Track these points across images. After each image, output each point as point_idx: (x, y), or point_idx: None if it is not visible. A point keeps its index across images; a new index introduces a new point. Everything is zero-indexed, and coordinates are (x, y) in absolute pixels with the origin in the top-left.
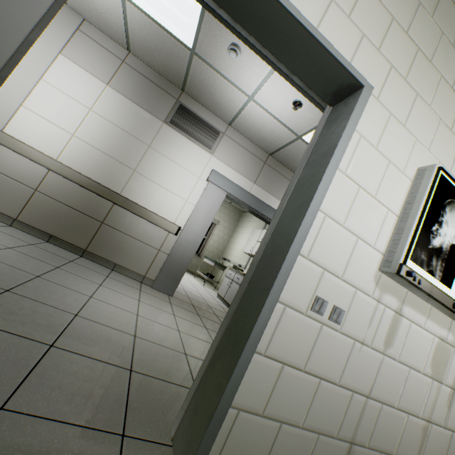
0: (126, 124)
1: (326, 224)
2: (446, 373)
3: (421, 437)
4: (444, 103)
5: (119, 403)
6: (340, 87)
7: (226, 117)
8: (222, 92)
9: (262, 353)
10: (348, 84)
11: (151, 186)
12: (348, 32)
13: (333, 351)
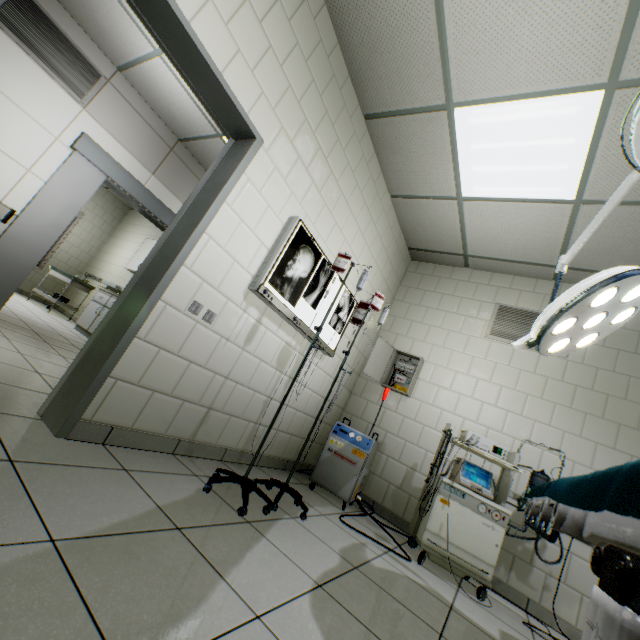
0: None
1: (210, 245)
2: (287, 367)
3: (262, 407)
4: (319, 170)
5: None
6: (241, 129)
7: (115, 56)
8: (111, 16)
9: (143, 339)
10: (246, 130)
11: None
12: (251, 85)
13: (204, 343)
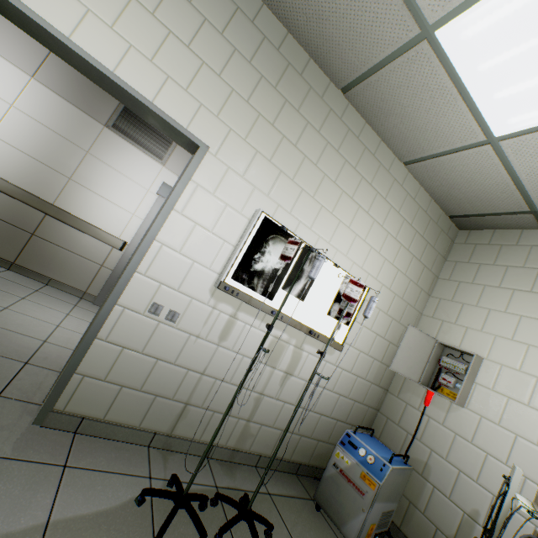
0: (58, 125)
1: (163, 251)
2: (280, 362)
3: (253, 404)
4: (287, 158)
5: (3, 380)
6: (189, 143)
7: None
8: None
9: (104, 340)
10: (191, 143)
11: (91, 197)
12: (186, 102)
13: (170, 341)
